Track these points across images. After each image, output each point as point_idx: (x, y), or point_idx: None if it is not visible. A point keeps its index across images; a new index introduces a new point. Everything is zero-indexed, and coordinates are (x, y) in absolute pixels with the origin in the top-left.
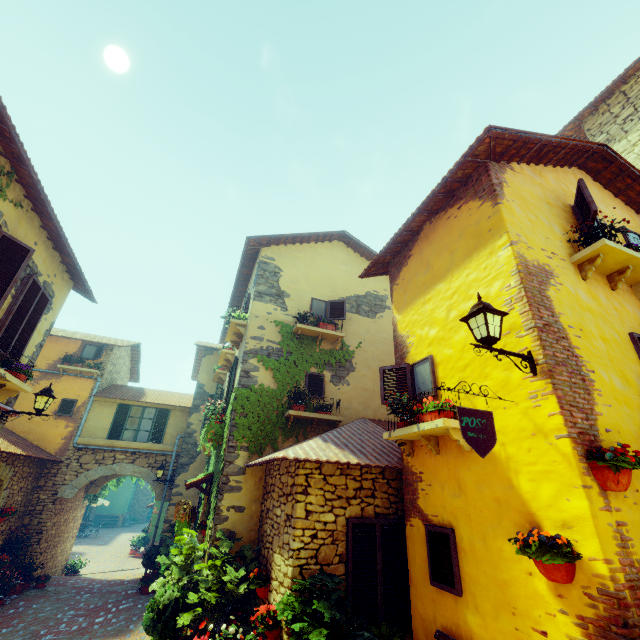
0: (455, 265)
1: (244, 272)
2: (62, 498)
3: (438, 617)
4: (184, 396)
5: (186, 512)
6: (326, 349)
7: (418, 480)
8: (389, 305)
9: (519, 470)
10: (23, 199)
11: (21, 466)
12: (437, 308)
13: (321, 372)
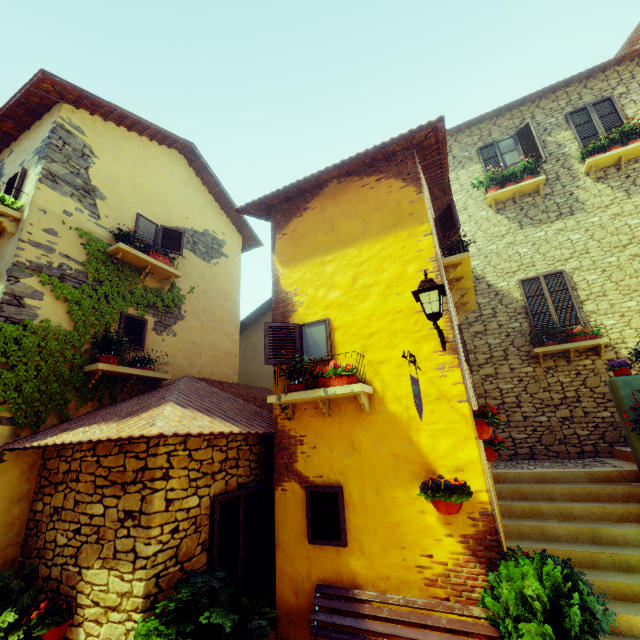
0: (368, 235)
1: (3, 127)
2: None
3: (314, 572)
4: None
5: None
6: (152, 287)
7: (298, 443)
8: (226, 253)
9: (420, 429)
10: None
11: None
12: (340, 272)
13: (143, 315)
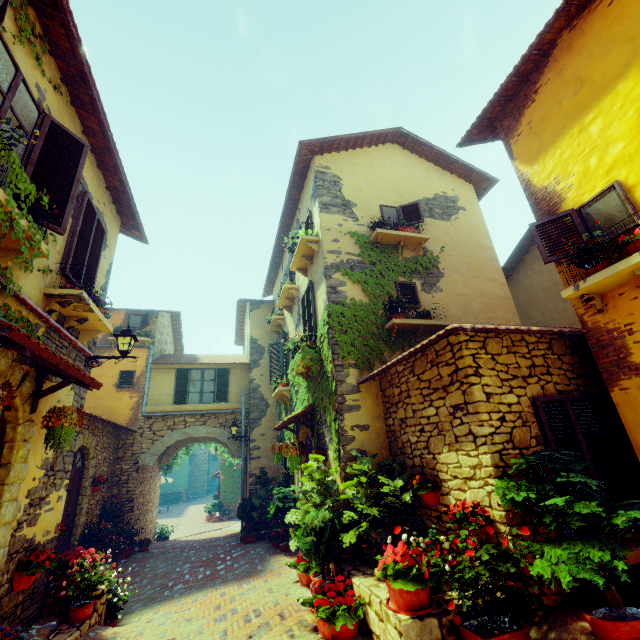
0: None
1: (292, 197)
2: (142, 467)
3: None
4: (237, 356)
5: (296, 446)
6: (409, 257)
7: (625, 334)
8: (462, 206)
9: None
10: (60, 85)
11: (101, 436)
12: (614, 121)
13: (410, 281)
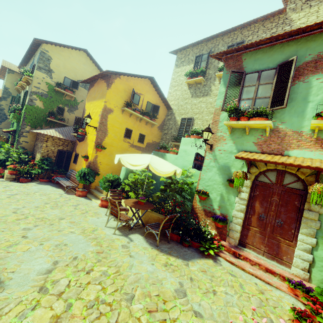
0: (98, 98)
1: (33, 47)
2: None
3: (72, 168)
4: None
5: (5, 139)
6: (67, 99)
7: (77, 145)
8: None
9: (89, 146)
10: None
11: None
12: (92, 107)
13: (64, 107)
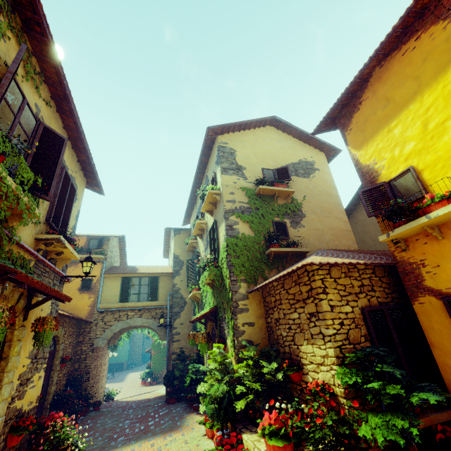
0: (424, 85)
1: (203, 161)
2: (96, 348)
3: None
4: (164, 267)
5: (204, 336)
6: (281, 203)
7: (420, 267)
8: (317, 167)
9: None
10: (50, 100)
11: (67, 327)
12: (408, 128)
13: (282, 220)
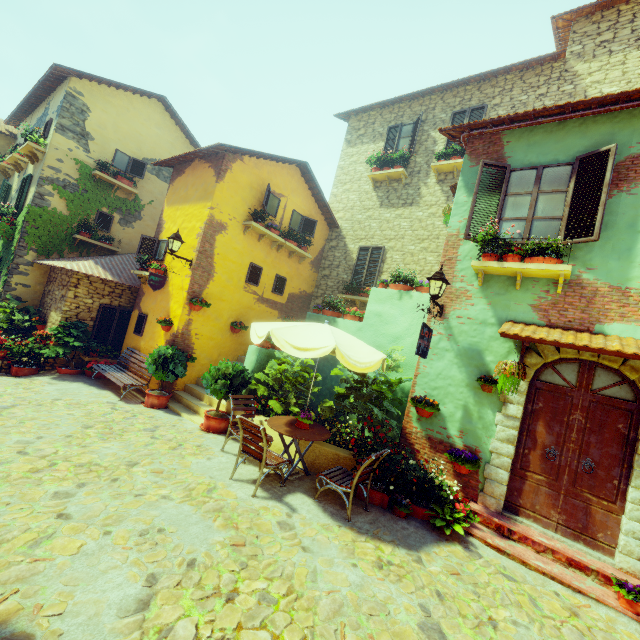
0: (194, 200)
1: (47, 84)
2: None
3: (132, 344)
4: None
5: None
6: (120, 197)
7: (144, 295)
8: None
9: (173, 299)
10: None
11: None
12: (180, 217)
13: (112, 213)
